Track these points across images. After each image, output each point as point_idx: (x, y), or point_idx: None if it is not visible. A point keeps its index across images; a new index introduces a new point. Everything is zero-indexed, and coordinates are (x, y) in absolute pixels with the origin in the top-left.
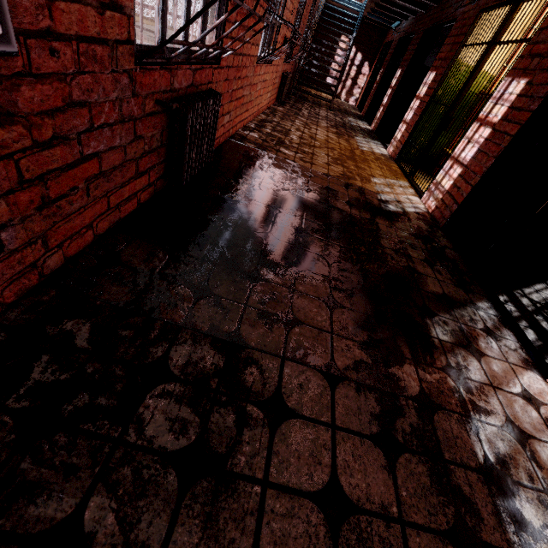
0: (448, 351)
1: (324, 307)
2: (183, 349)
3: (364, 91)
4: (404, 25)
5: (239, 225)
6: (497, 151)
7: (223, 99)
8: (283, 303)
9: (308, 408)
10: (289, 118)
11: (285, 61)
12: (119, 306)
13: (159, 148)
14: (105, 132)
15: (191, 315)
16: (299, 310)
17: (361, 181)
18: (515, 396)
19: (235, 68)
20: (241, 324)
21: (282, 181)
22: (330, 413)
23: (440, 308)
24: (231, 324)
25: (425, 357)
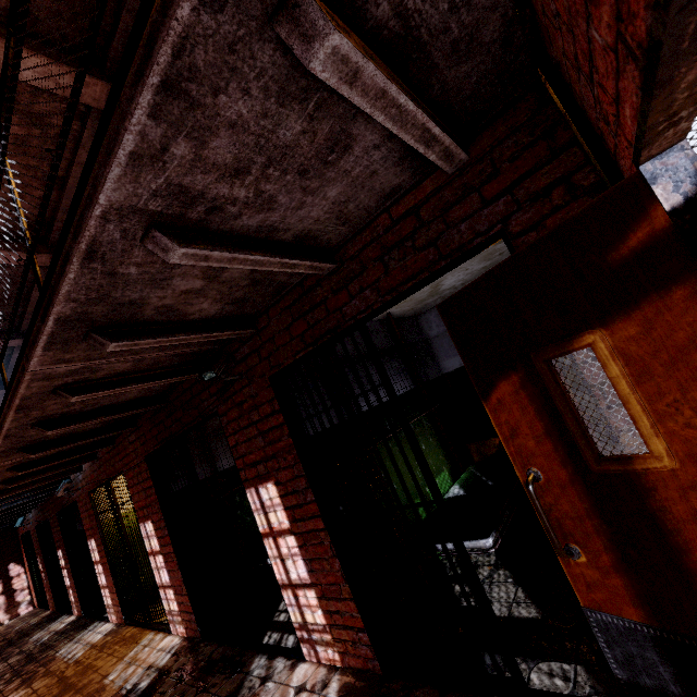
0: None
1: None
2: None
3: (34, 587)
4: (31, 515)
5: None
6: (176, 565)
7: None
8: None
9: None
10: None
11: None
12: None
13: None
14: None
15: None
16: None
17: None
18: None
19: None
20: None
21: None
22: None
23: None
24: None
25: None
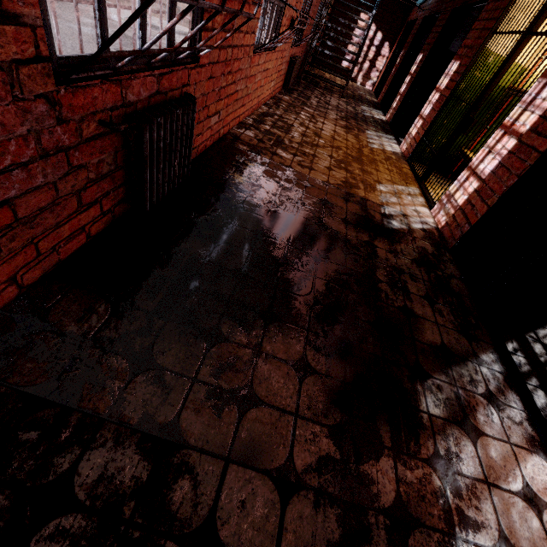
0: (438, 432)
1: (292, 376)
2: (99, 456)
3: (382, 74)
4: (430, 2)
5: (208, 260)
6: (522, 169)
7: (207, 100)
8: (243, 373)
9: (247, 540)
10: (294, 110)
11: (293, 44)
12: (29, 394)
13: (114, 172)
14: (16, 173)
15: (121, 400)
16: (261, 382)
17: (365, 189)
18: (514, 496)
19: (223, 62)
20: (183, 410)
21: (271, 195)
22: (275, 546)
23: (435, 366)
24: (170, 410)
25: (408, 443)
